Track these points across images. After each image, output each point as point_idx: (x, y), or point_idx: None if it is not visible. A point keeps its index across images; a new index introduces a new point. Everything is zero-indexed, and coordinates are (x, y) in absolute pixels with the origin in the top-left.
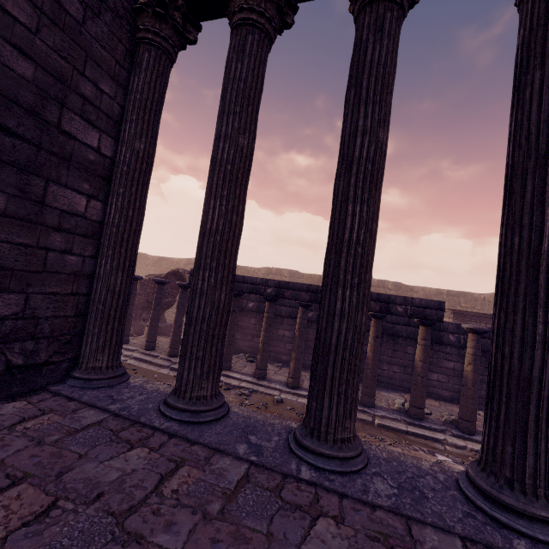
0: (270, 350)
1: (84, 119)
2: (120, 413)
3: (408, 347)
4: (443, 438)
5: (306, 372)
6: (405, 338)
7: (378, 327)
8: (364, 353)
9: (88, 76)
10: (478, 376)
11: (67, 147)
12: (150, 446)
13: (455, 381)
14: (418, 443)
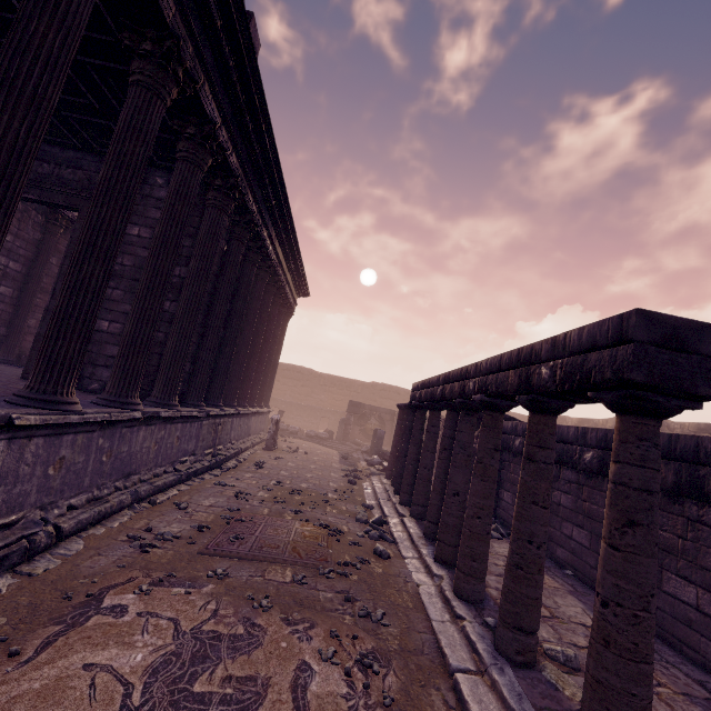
0: None
1: None
2: None
3: None
4: None
5: (562, 585)
6: None
7: (531, 432)
8: None
9: None
10: None
11: None
12: None
13: None
14: None
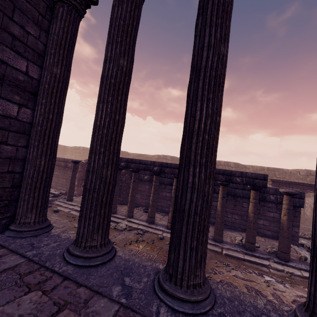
0: (158, 205)
1: (14, 51)
2: (33, 259)
3: (244, 203)
4: (268, 264)
5: None
6: (241, 197)
7: (224, 191)
8: (216, 207)
9: (16, 21)
10: (291, 223)
11: (0, 70)
12: (44, 289)
13: (274, 225)
14: (251, 267)
